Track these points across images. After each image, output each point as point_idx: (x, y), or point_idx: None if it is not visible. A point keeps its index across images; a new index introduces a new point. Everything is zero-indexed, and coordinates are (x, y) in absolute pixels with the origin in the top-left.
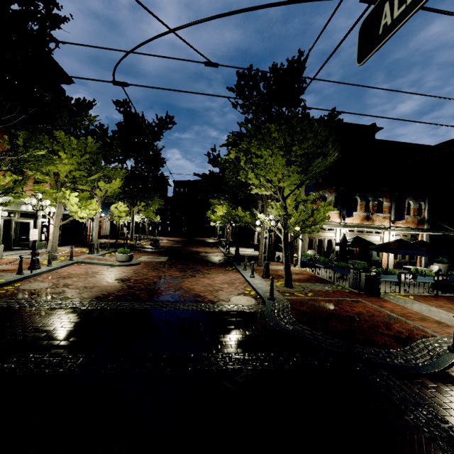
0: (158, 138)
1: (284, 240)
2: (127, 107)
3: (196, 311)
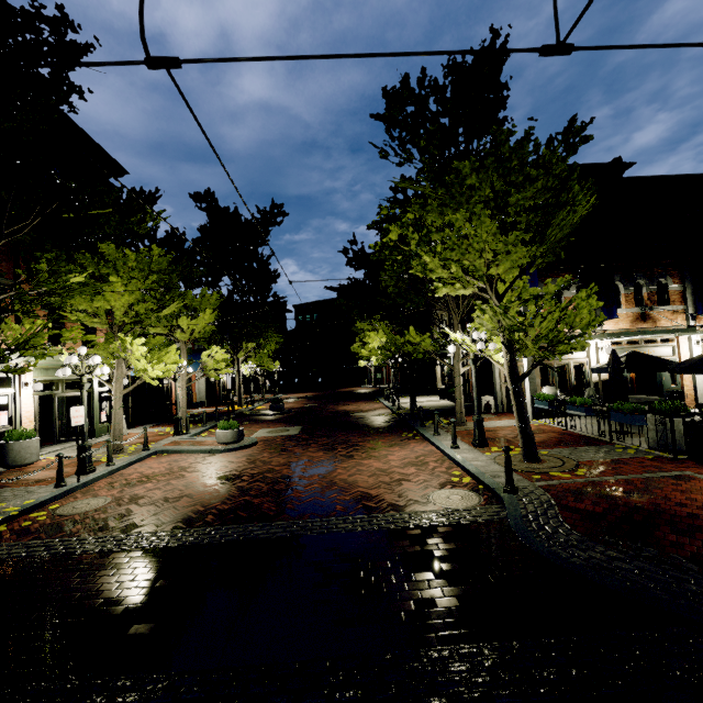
0: (263, 241)
1: (510, 374)
2: (211, 200)
3: (370, 532)
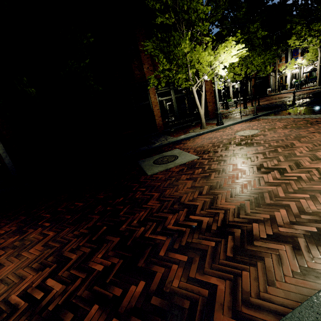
0: None
1: (319, 67)
2: None
3: None
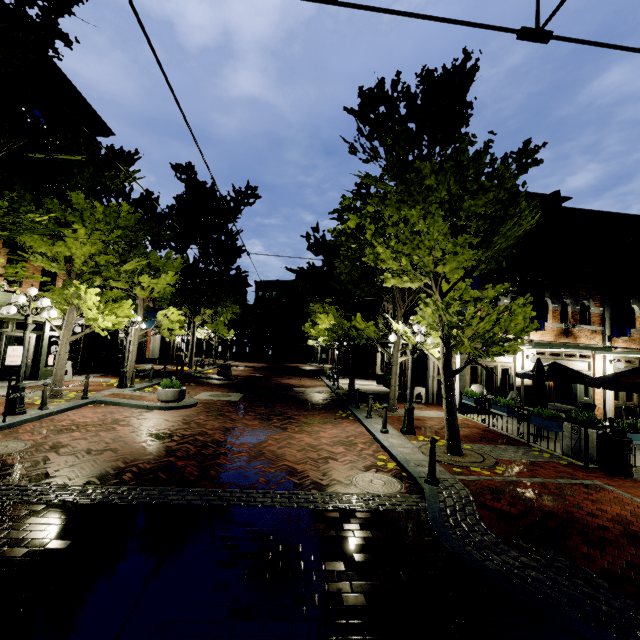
0: (234, 218)
1: (444, 368)
2: (191, 173)
3: (288, 509)
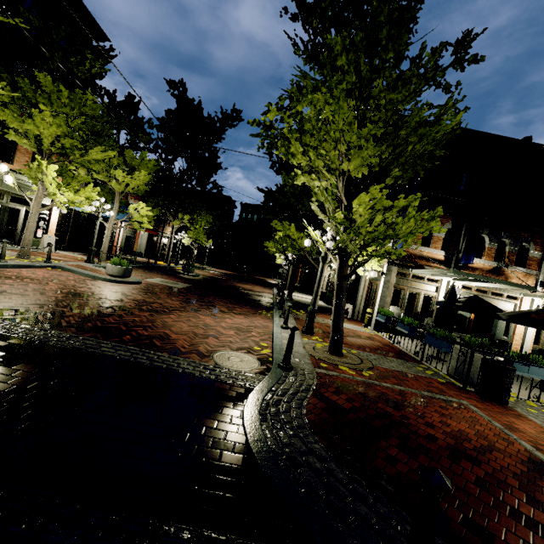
0: (219, 138)
1: (338, 271)
2: (182, 90)
3: (121, 361)
